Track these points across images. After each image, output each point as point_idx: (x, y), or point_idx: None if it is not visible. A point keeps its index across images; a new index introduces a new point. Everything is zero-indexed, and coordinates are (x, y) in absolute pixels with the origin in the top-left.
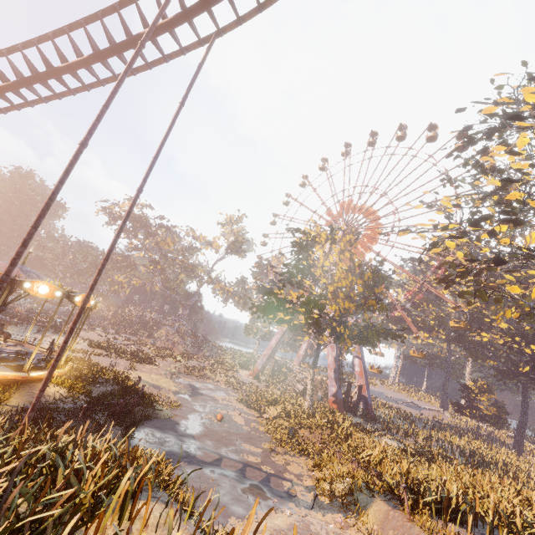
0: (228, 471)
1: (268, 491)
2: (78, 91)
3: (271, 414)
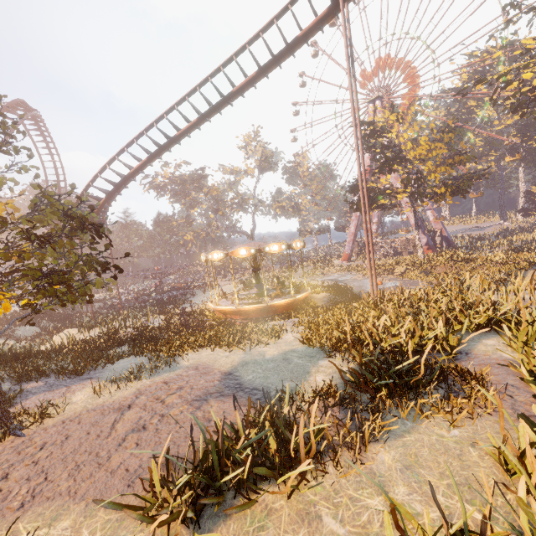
0: None
1: None
2: (231, 101)
3: (399, 271)
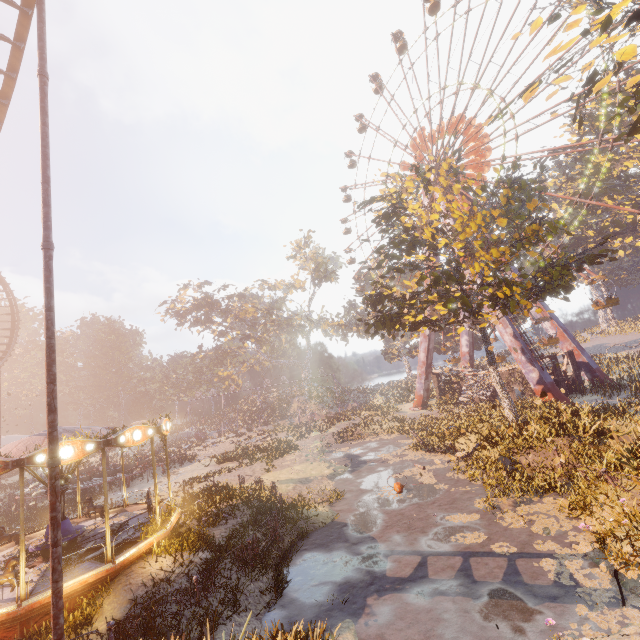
0: (443, 581)
1: (526, 596)
2: None
3: (465, 449)
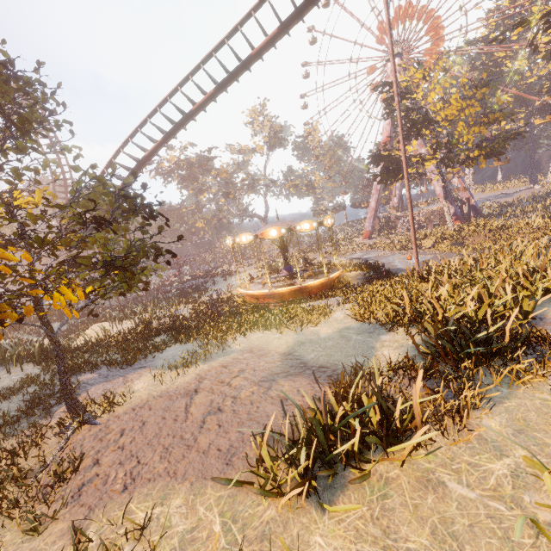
0: None
1: None
2: (249, 67)
3: (428, 245)
